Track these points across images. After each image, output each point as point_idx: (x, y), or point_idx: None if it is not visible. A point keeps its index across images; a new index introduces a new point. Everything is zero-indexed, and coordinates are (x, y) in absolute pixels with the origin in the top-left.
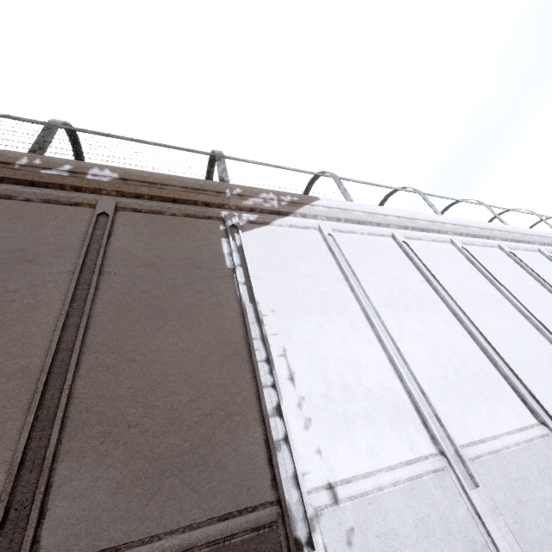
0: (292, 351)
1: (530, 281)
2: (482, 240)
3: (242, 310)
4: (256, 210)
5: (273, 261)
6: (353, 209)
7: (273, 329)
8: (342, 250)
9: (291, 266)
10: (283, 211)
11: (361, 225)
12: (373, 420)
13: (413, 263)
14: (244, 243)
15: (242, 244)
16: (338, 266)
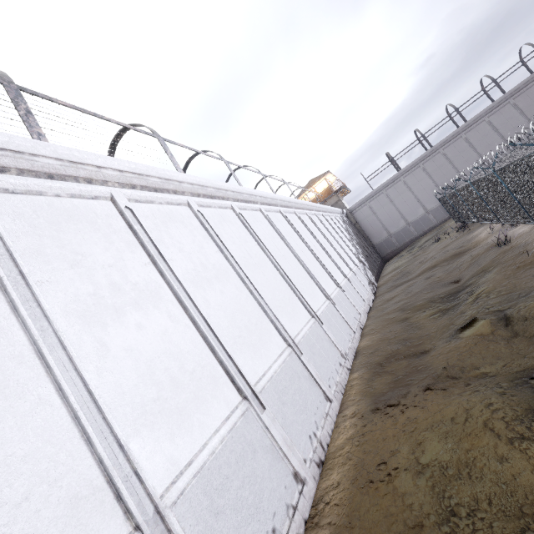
0: None
1: (251, 243)
2: (218, 201)
3: None
4: None
5: None
6: (35, 152)
7: None
8: (2, 231)
9: None
10: None
11: (56, 181)
12: None
13: (138, 238)
14: None
15: None
16: None
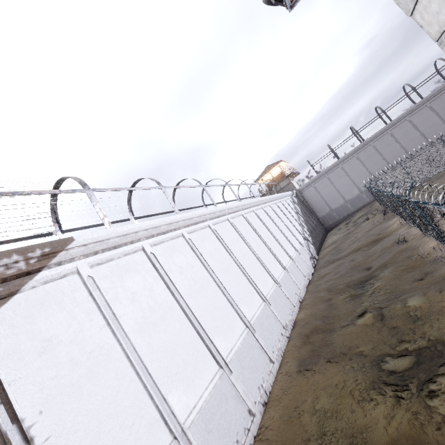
0: (67, 443)
1: (222, 251)
2: (200, 225)
3: (5, 441)
4: None
5: (32, 346)
6: (109, 237)
7: (45, 435)
8: (103, 292)
9: (53, 341)
10: (34, 269)
11: (118, 249)
12: None
13: (158, 272)
14: None
15: None
16: (100, 311)
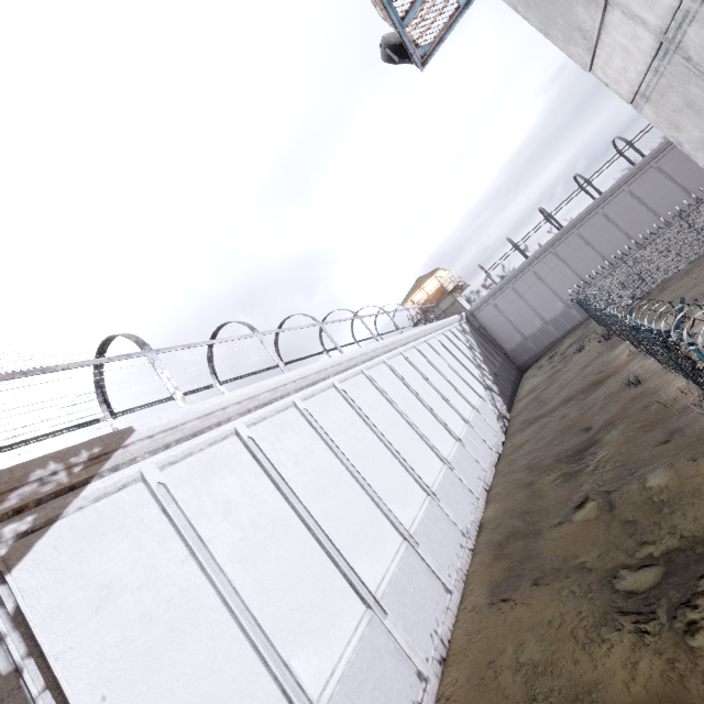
0: None
1: (357, 423)
2: (320, 385)
3: None
4: (29, 507)
5: (84, 597)
6: (184, 421)
7: None
8: (181, 505)
9: (114, 587)
10: (79, 481)
11: (199, 437)
12: None
13: (262, 467)
14: (22, 595)
15: (21, 606)
16: (180, 535)
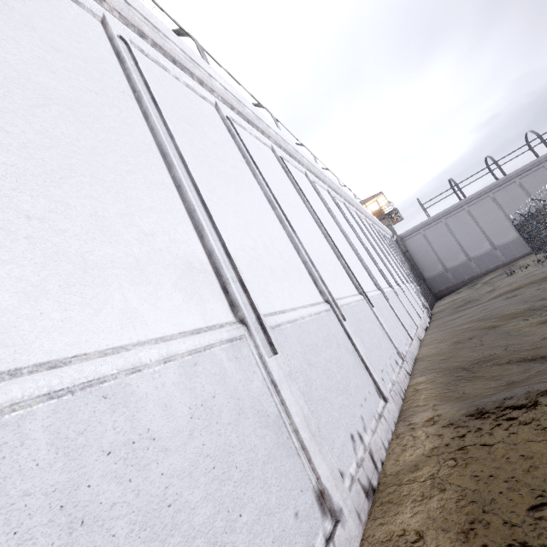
0: None
1: (289, 186)
2: (256, 130)
3: None
4: None
5: None
6: None
7: None
8: None
9: None
10: None
11: None
12: None
13: (124, 69)
14: None
15: None
16: None
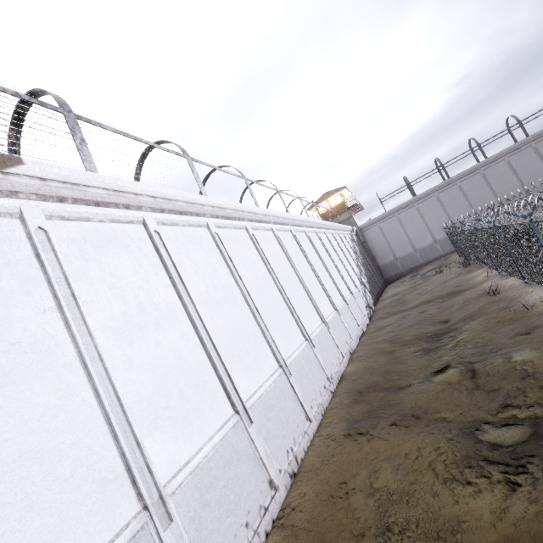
0: None
1: (259, 264)
2: (234, 222)
3: None
4: None
5: None
6: (88, 183)
7: None
8: (60, 257)
9: None
10: None
11: (101, 208)
12: (66, 523)
13: (162, 261)
14: None
15: None
16: (49, 285)
